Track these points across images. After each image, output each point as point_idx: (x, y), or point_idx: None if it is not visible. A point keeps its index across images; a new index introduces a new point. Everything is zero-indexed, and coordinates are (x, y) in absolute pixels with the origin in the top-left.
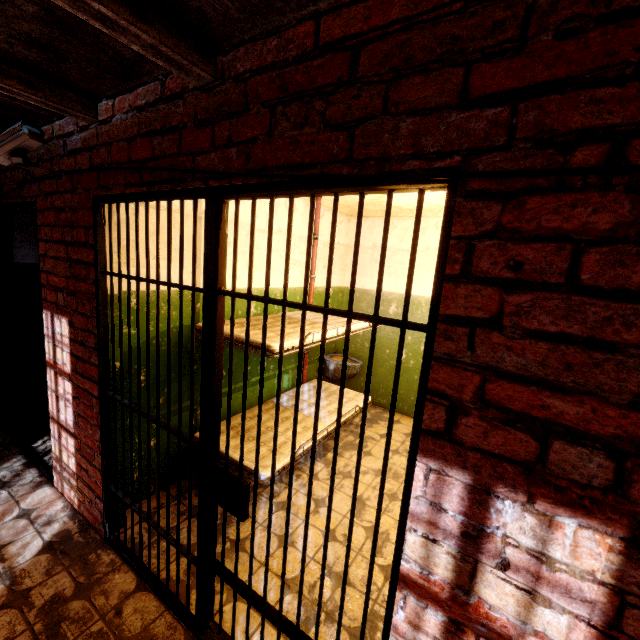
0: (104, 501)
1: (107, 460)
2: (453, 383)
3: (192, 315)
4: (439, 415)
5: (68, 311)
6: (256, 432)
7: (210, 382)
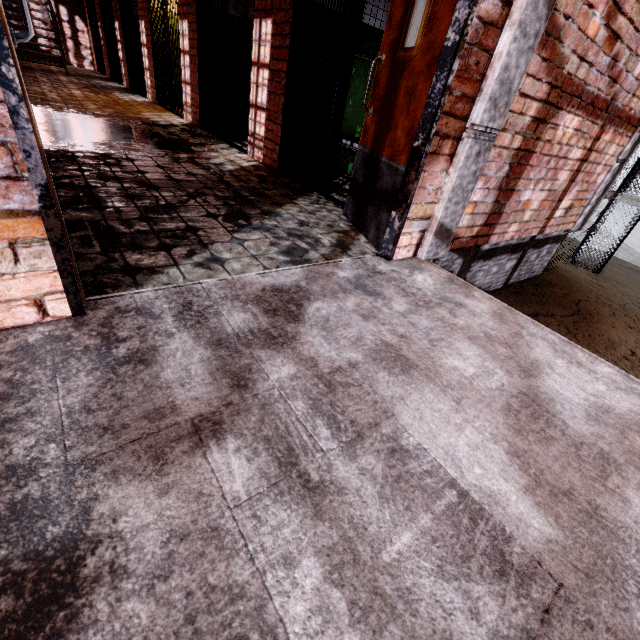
0: (156, 89)
1: (155, 73)
2: (179, 2)
3: (161, 4)
4: (179, 10)
5: (144, 17)
6: (172, 37)
7: (166, 26)
